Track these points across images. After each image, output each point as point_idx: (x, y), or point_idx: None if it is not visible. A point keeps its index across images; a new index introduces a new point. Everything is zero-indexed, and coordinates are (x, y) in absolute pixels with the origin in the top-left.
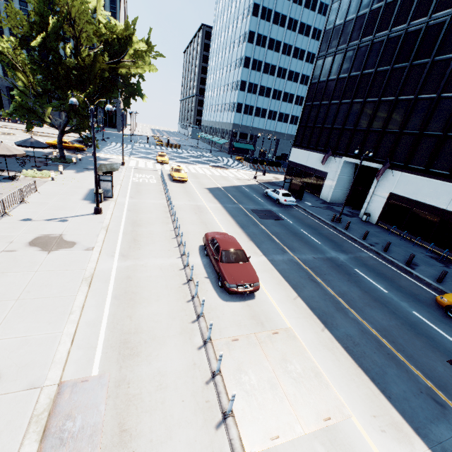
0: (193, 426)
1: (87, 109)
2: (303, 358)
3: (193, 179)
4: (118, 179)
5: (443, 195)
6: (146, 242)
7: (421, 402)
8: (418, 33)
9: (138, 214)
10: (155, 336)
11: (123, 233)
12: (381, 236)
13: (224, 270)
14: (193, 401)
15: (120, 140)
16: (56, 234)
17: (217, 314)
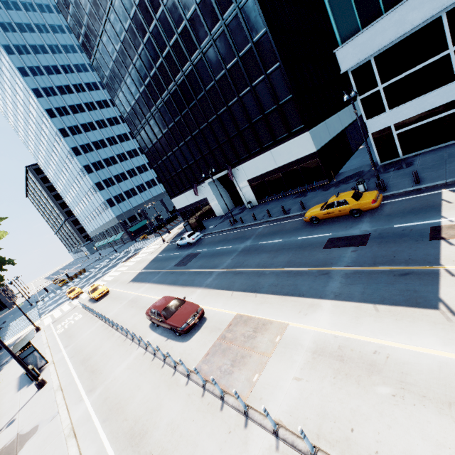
0: (207, 424)
1: None
2: (252, 322)
3: (114, 284)
4: (42, 345)
5: (269, 161)
6: (104, 364)
7: (318, 281)
8: (177, 91)
9: (82, 352)
10: (152, 409)
11: (78, 377)
12: (264, 209)
13: (172, 322)
14: (199, 414)
15: (19, 314)
16: (12, 438)
17: (188, 353)
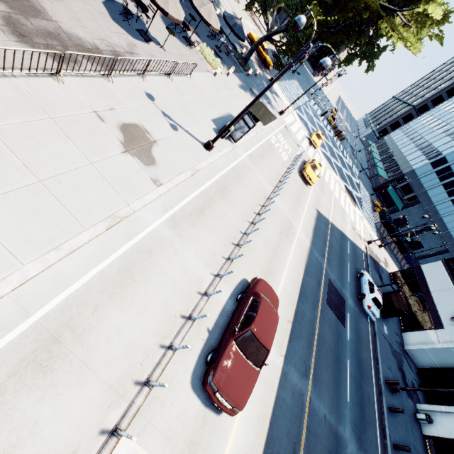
0: None
1: (310, 35)
2: None
3: (318, 187)
4: (261, 125)
5: None
6: (207, 223)
7: None
8: None
9: (236, 182)
10: (87, 363)
11: (202, 191)
12: None
13: (227, 355)
14: None
15: (304, 85)
16: (152, 137)
17: (167, 398)
